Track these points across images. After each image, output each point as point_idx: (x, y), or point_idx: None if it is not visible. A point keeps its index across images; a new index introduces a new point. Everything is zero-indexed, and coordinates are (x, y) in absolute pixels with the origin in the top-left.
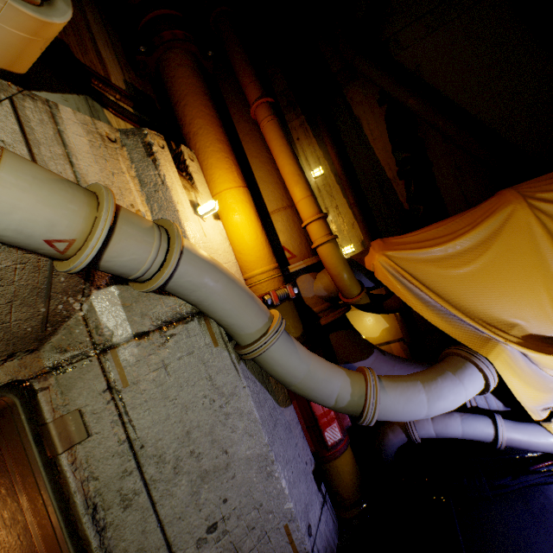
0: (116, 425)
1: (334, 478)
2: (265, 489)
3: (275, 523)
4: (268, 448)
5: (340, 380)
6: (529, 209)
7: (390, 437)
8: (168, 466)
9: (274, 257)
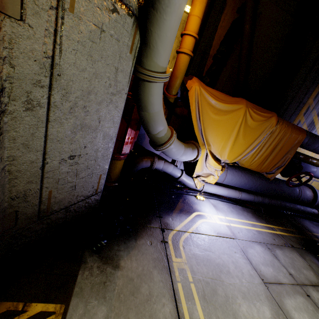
0: (48, 36)
1: (113, 168)
2: (103, 154)
3: (98, 171)
4: (115, 135)
5: (165, 125)
6: (245, 111)
7: (144, 163)
8: (68, 103)
9: None
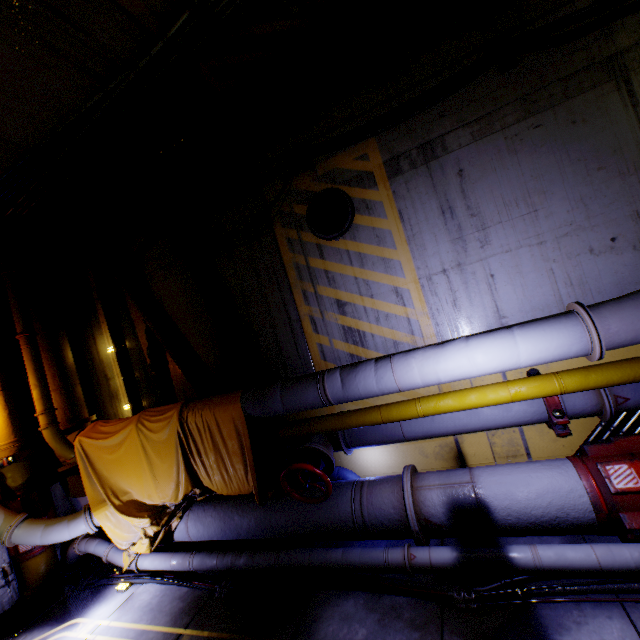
0: None
1: (26, 571)
2: None
3: None
4: None
5: None
6: (136, 430)
7: (70, 549)
8: None
9: (14, 434)
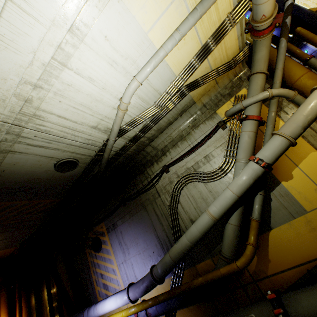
0: None
1: None
2: None
3: None
4: None
5: None
6: None
7: None
8: None
9: None
